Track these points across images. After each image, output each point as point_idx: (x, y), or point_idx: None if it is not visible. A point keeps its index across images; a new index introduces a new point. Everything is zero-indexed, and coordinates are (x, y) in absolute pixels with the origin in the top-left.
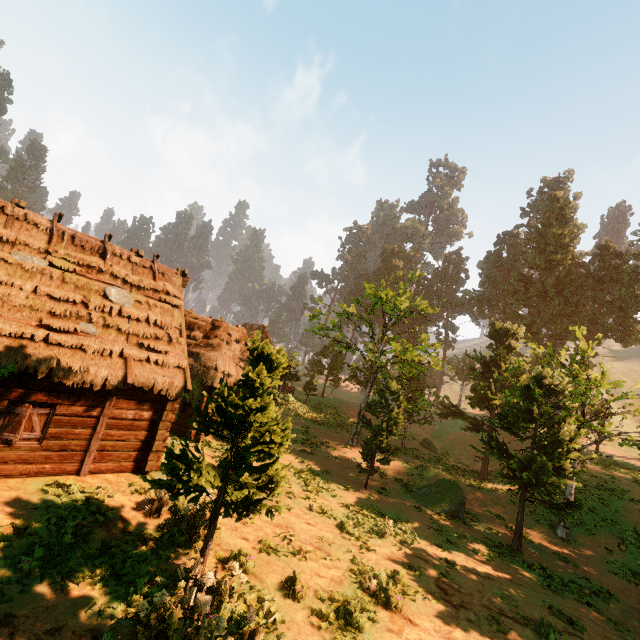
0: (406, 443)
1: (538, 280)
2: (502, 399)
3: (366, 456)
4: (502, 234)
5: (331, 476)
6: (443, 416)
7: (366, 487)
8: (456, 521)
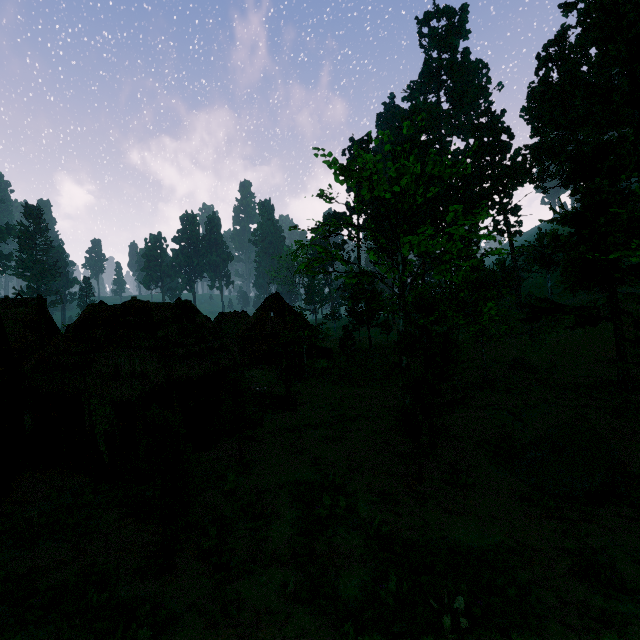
0: (489, 372)
1: (620, 84)
2: (635, 252)
3: (402, 433)
4: (543, 50)
5: (360, 476)
6: (530, 320)
7: (421, 481)
8: (614, 506)
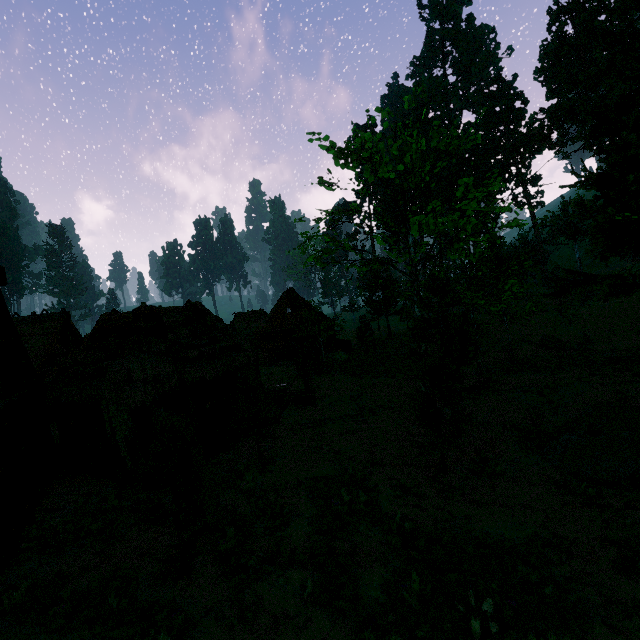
0: (516, 353)
1: None
2: None
3: (421, 423)
4: (554, 3)
5: (381, 470)
6: (557, 295)
7: (445, 472)
8: None
